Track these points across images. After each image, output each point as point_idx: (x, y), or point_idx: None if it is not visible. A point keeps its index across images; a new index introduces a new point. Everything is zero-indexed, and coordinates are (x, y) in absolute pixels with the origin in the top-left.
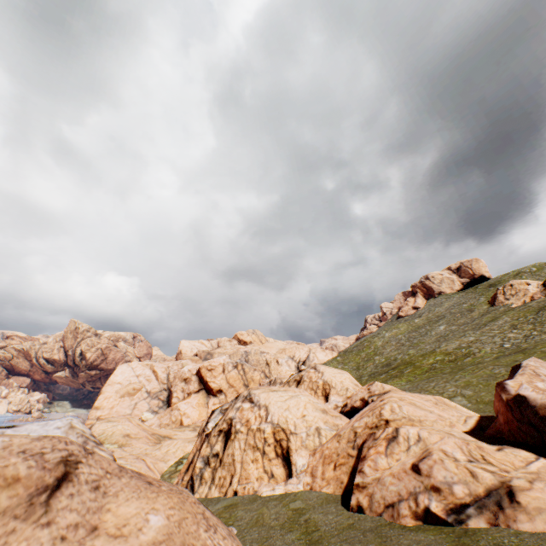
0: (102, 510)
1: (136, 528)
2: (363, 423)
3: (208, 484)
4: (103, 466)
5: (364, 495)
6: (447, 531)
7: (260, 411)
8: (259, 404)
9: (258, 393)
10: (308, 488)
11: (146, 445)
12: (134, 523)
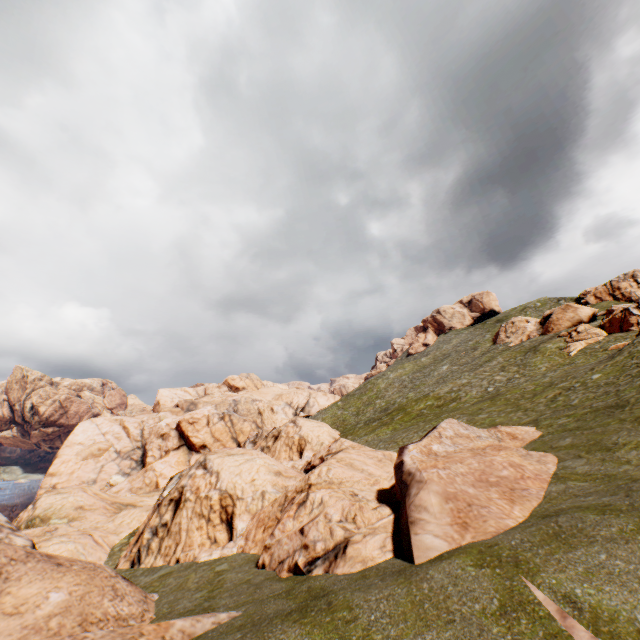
0: (2, 594)
1: (34, 605)
2: (295, 487)
3: (155, 554)
4: (8, 554)
5: (268, 554)
6: (296, 579)
7: (212, 478)
8: (212, 471)
9: (213, 459)
10: (241, 550)
11: (103, 517)
12: (33, 601)
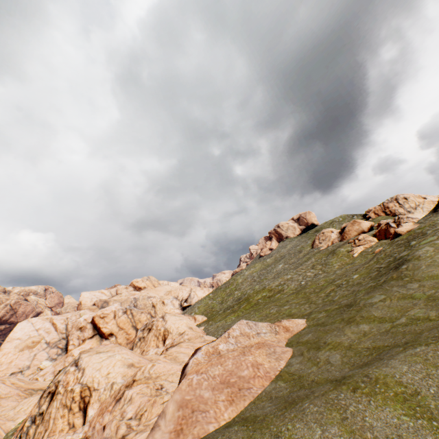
0: None
1: None
2: (126, 382)
3: (31, 438)
4: None
5: None
6: None
7: (79, 374)
8: (80, 367)
9: (84, 357)
10: (84, 435)
11: (15, 402)
12: None
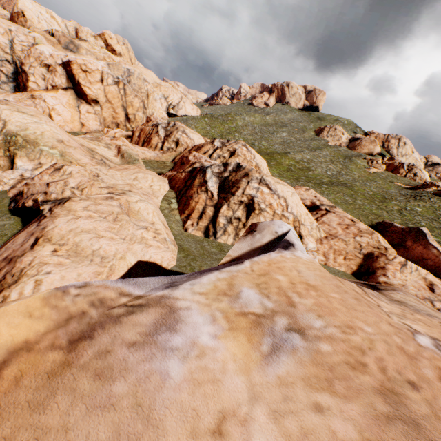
0: None
1: None
2: (366, 242)
3: (231, 236)
4: None
5: None
6: None
7: (280, 201)
8: (278, 194)
9: (274, 183)
10: (323, 263)
11: (86, 159)
12: None
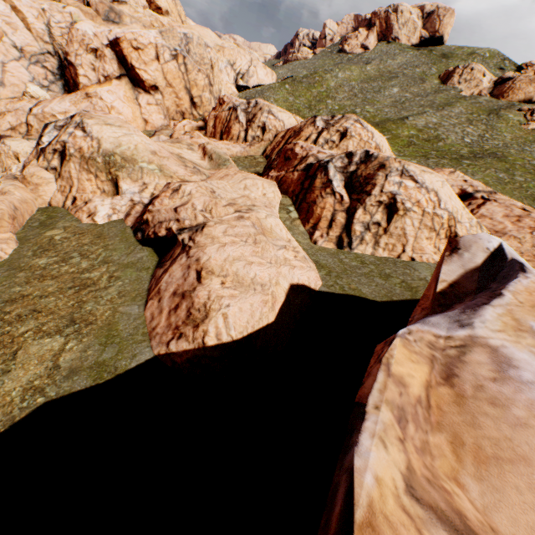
0: None
1: None
2: None
3: (370, 245)
4: None
5: None
6: None
7: (430, 196)
8: (426, 188)
9: (420, 174)
10: None
11: (181, 169)
12: None
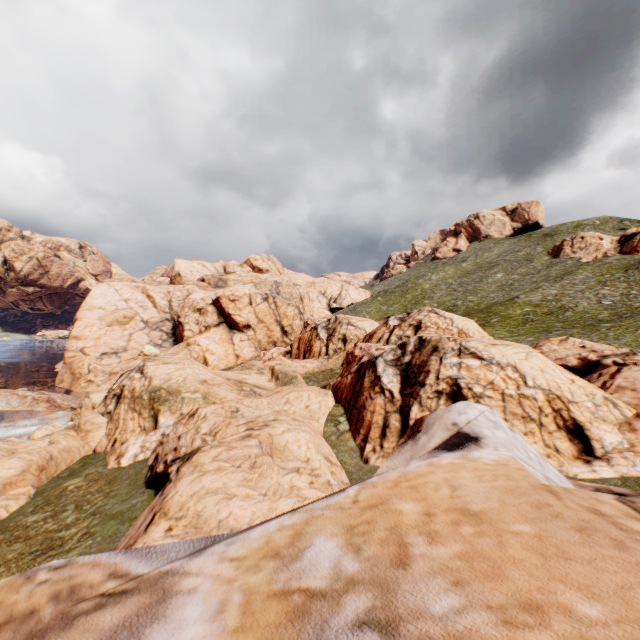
0: None
1: None
2: None
3: None
4: None
5: None
6: None
7: (506, 372)
8: (498, 363)
9: (484, 348)
10: None
11: (232, 394)
12: None
